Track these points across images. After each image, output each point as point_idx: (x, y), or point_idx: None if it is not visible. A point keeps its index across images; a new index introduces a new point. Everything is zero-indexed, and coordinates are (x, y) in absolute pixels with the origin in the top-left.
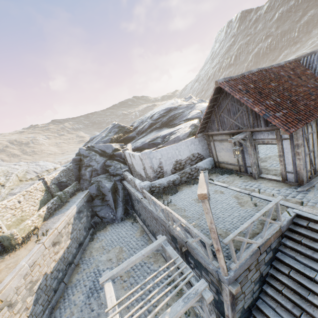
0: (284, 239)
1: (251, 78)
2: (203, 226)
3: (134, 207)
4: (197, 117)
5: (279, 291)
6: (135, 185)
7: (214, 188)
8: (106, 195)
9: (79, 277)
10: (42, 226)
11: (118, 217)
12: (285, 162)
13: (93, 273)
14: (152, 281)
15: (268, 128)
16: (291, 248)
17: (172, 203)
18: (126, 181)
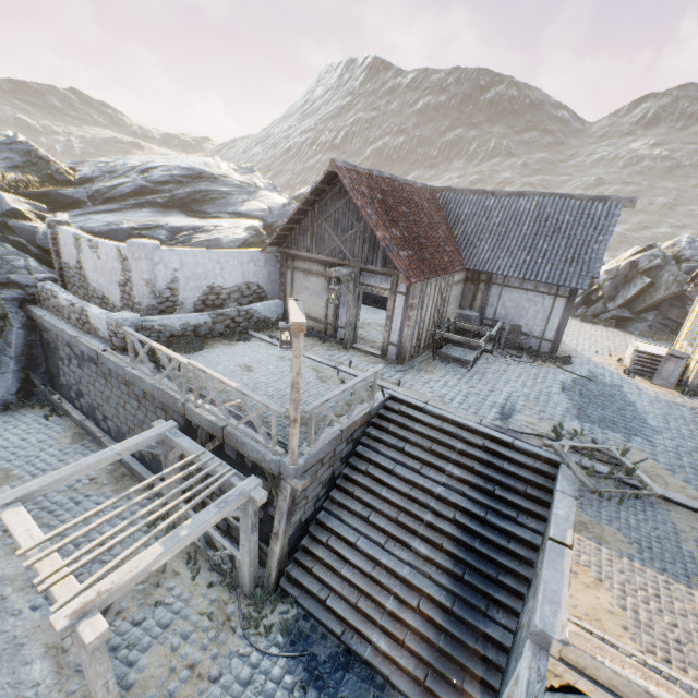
0: (370, 428)
1: (381, 185)
2: (259, 405)
3: (59, 378)
4: (260, 216)
5: (350, 494)
6: (84, 319)
7: (279, 353)
8: None
9: None
10: None
11: None
12: (392, 328)
13: None
14: (108, 527)
15: (384, 271)
16: (375, 439)
17: (191, 368)
18: (46, 308)
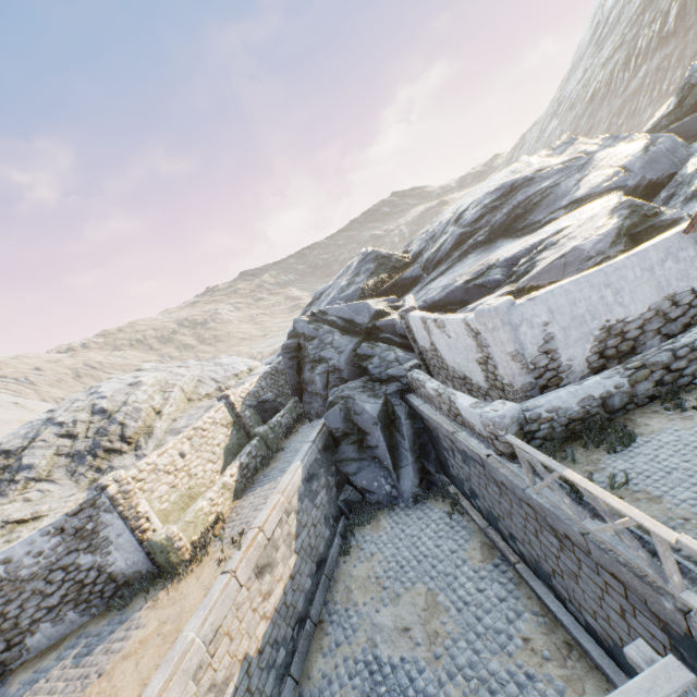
0: None
1: None
2: None
3: (448, 468)
4: (613, 186)
5: None
6: (454, 411)
7: None
8: (367, 433)
9: (327, 666)
10: (231, 513)
11: (405, 492)
12: None
13: (362, 666)
14: None
15: None
16: None
17: (636, 490)
18: (419, 396)
